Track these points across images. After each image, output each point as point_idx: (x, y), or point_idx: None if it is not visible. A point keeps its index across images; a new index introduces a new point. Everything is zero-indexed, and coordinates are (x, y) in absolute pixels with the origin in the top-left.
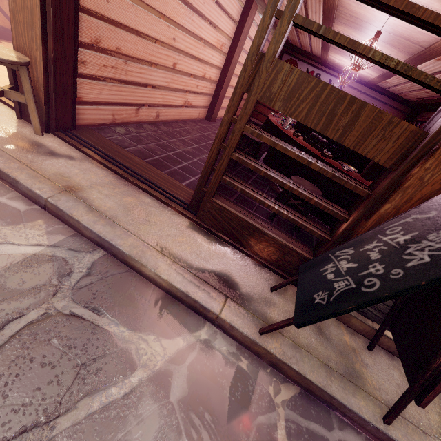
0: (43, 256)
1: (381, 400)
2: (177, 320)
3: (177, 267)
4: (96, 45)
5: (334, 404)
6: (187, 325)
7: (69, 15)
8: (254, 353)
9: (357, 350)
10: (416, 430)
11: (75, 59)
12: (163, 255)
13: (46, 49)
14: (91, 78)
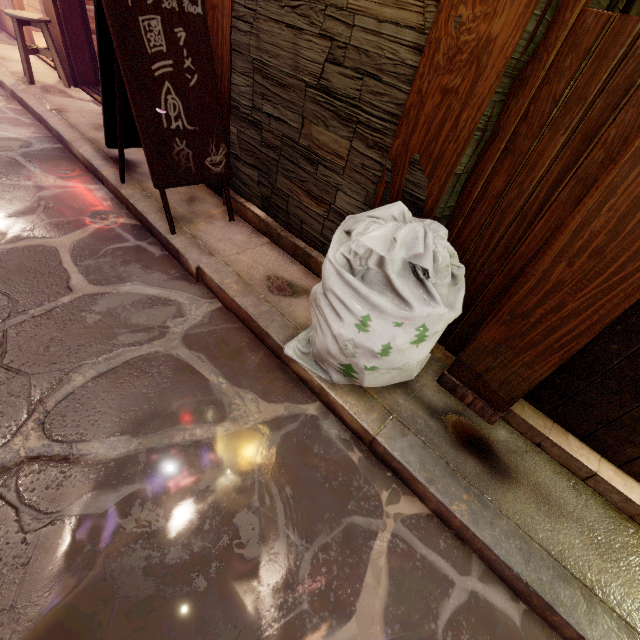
0: (20, 139)
1: (193, 233)
2: (80, 178)
3: (97, 150)
4: None
5: (150, 227)
6: (84, 181)
7: None
8: (120, 201)
9: (216, 218)
10: (204, 250)
11: (86, 16)
12: (93, 144)
13: (57, 8)
14: None
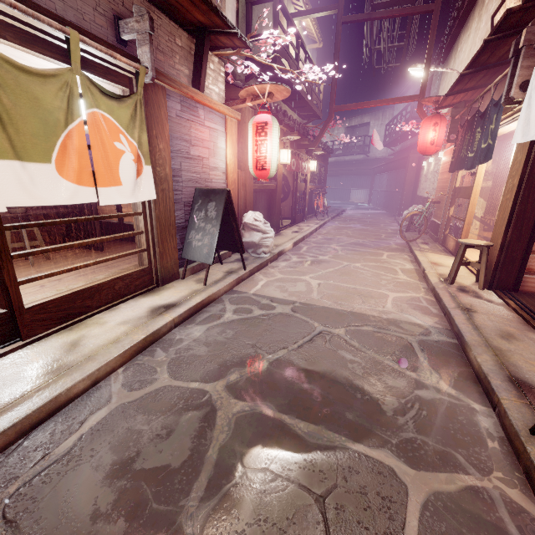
0: (423, 326)
1: None
2: (464, 387)
3: (499, 364)
4: None
5: None
6: (469, 394)
7: (531, 214)
8: (515, 452)
9: None
10: None
11: (531, 241)
12: (495, 355)
13: (506, 236)
14: None
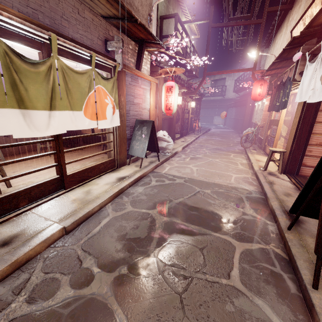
0: (248, 190)
1: None
2: (264, 215)
3: (281, 205)
4: (319, 145)
5: (295, 268)
6: (266, 217)
7: (304, 137)
8: (281, 237)
9: None
10: None
11: (305, 150)
12: (280, 202)
13: (292, 147)
14: (314, 157)
